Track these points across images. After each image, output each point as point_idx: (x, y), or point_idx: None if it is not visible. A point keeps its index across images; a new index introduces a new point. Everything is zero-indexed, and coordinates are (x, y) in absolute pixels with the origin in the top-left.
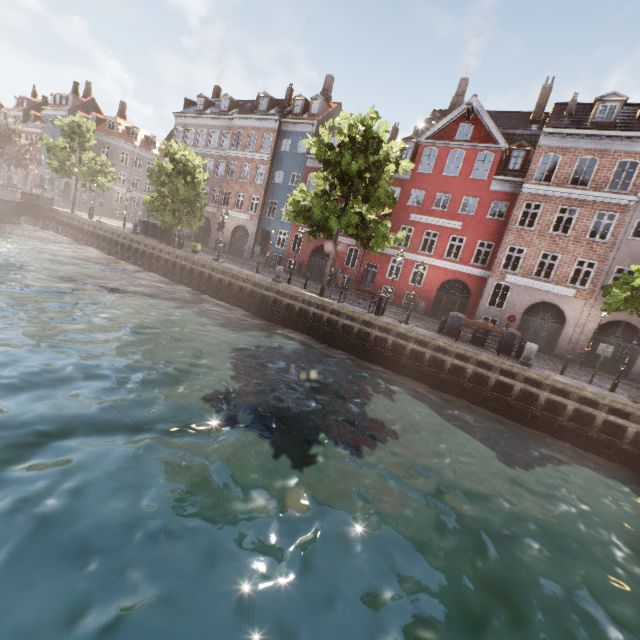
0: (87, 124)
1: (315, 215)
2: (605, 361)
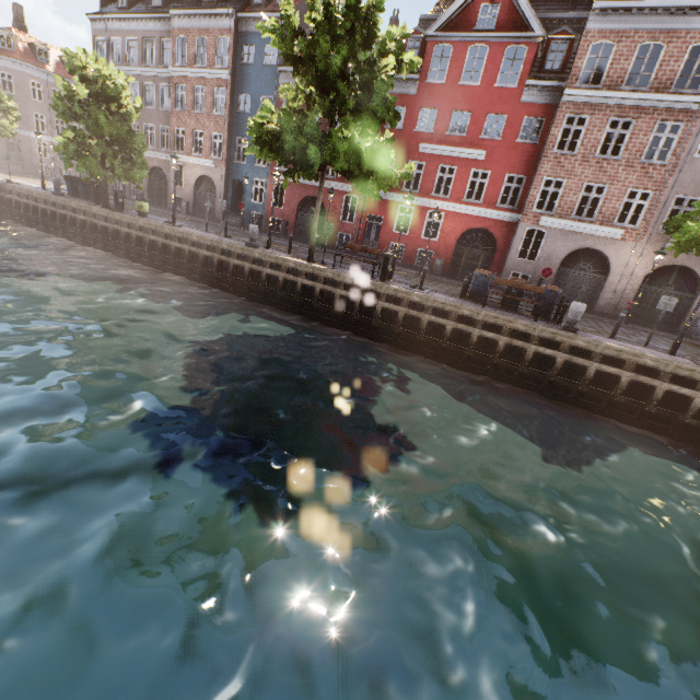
0: None
1: (287, 144)
2: (653, 315)
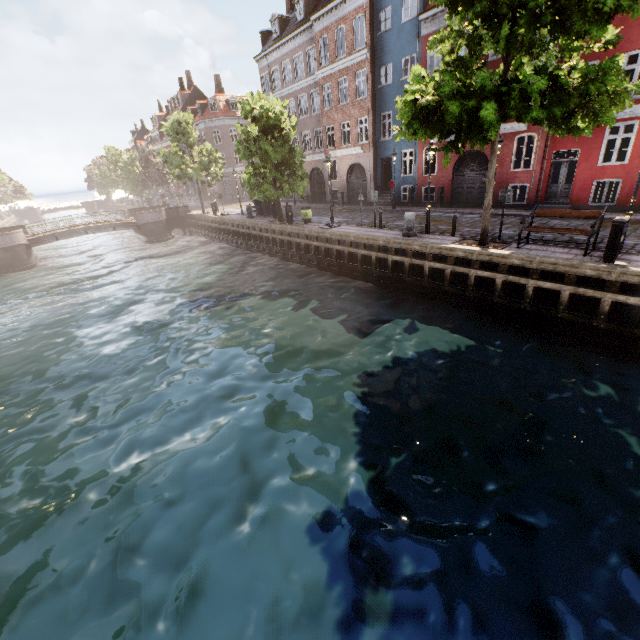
0: (185, 118)
1: (448, 115)
2: None
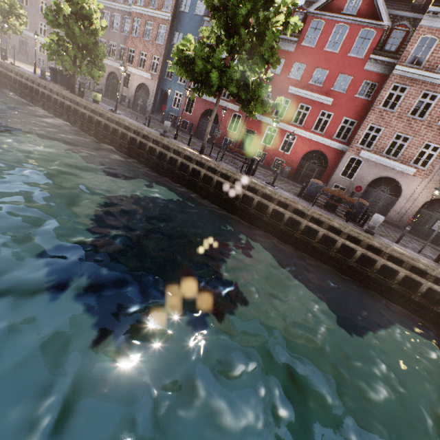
0: None
1: (197, 67)
2: (423, 229)
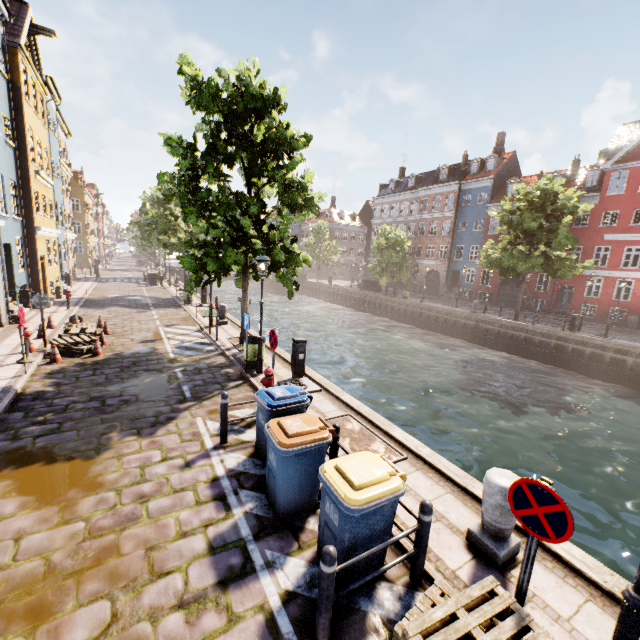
0: (324, 224)
1: (504, 263)
2: None
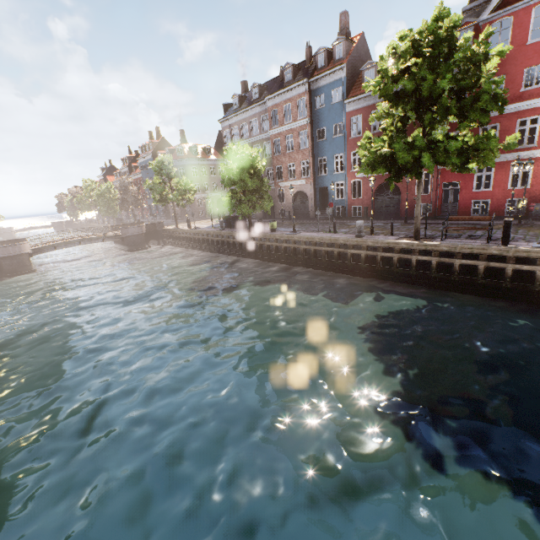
0: (167, 159)
1: (400, 159)
2: None
